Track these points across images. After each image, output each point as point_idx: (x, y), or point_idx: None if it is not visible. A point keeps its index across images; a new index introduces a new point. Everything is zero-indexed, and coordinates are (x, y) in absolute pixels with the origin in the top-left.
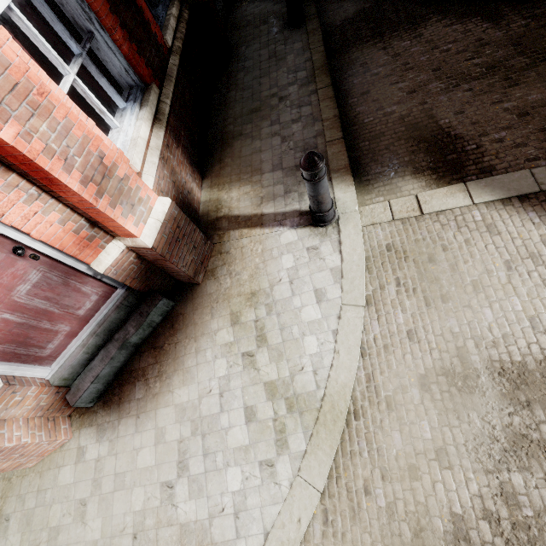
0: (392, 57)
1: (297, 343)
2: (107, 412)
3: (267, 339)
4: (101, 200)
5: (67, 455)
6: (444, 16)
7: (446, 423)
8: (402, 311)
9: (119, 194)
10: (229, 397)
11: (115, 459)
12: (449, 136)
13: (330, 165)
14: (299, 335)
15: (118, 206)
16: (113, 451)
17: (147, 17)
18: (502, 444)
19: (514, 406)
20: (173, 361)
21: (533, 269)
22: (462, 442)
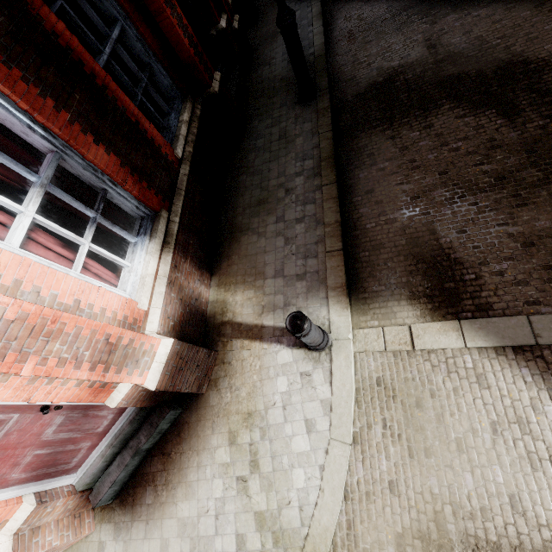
0: (399, 150)
1: (286, 475)
2: (122, 511)
3: (259, 465)
4: (108, 373)
5: (91, 546)
6: (458, 104)
7: None
8: (386, 458)
9: (124, 359)
10: (224, 521)
11: None
12: (448, 260)
13: (328, 281)
14: (288, 466)
15: (123, 369)
16: None
17: (157, 143)
18: None
19: None
20: (178, 471)
21: (519, 437)
22: None
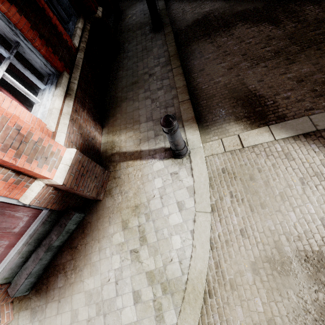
0: (216, 48)
1: (167, 241)
2: (38, 298)
3: (147, 239)
4: (20, 159)
5: None
6: (246, 22)
7: (272, 299)
8: (235, 215)
9: (34, 152)
10: (122, 284)
11: None
12: (255, 96)
13: (182, 117)
14: (168, 235)
15: (34, 160)
16: None
17: (60, 30)
18: (313, 315)
19: (318, 285)
20: (84, 257)
21: (318, 183)
22: (285, 314)
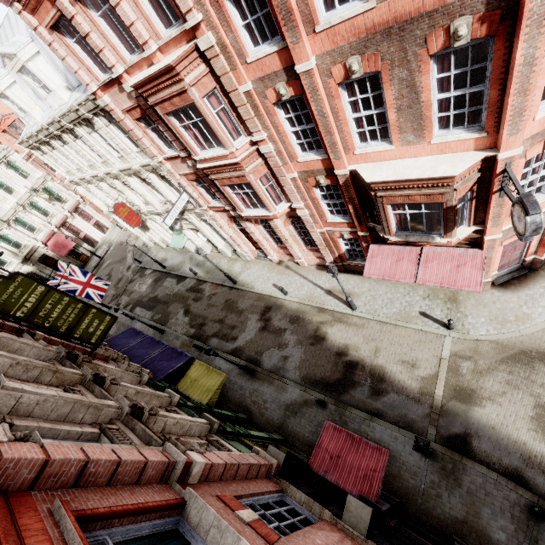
0: None
1: None
2: (501, 288)
3: None
4: None
5: (488, 292)
6: None
7: None
8: None
9: None
10: (542, 296)
11: (504, 297)
12: None
13: None
14: None
15: None
16: (503, 296)
17: None
18: None
19: None
20: (525, 285)
21: None
22: None
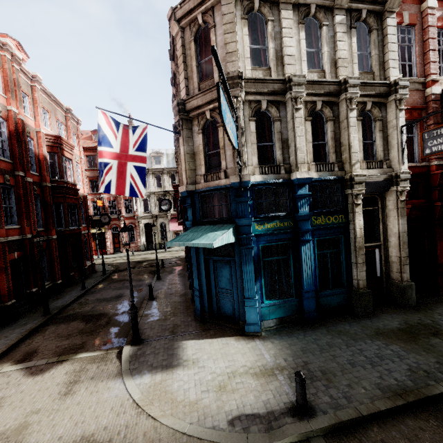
0: (55, 329)
1: None
2: None
3: None
4: None
5: None
6: (81, 320)
7: None
8: None
9: None
10: None
11: None
12: (35, 352)
13: None
14: None
15: None
16: None
17: None
18: None
19: None
20: None
21: (4, 385)
22: None
